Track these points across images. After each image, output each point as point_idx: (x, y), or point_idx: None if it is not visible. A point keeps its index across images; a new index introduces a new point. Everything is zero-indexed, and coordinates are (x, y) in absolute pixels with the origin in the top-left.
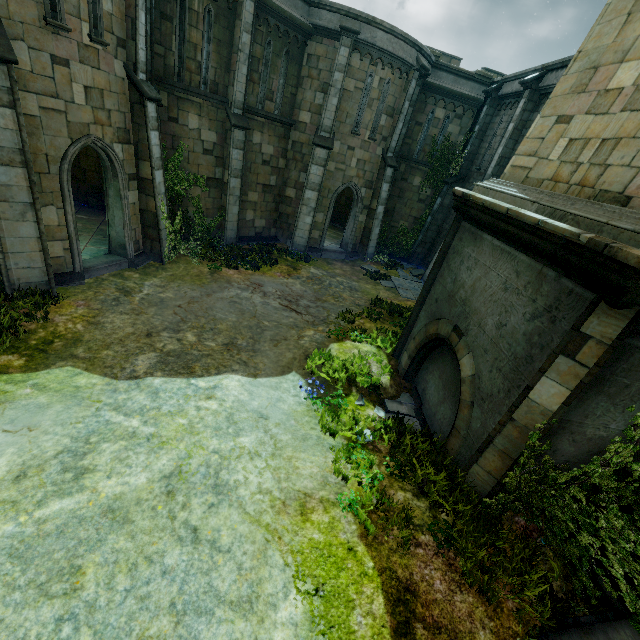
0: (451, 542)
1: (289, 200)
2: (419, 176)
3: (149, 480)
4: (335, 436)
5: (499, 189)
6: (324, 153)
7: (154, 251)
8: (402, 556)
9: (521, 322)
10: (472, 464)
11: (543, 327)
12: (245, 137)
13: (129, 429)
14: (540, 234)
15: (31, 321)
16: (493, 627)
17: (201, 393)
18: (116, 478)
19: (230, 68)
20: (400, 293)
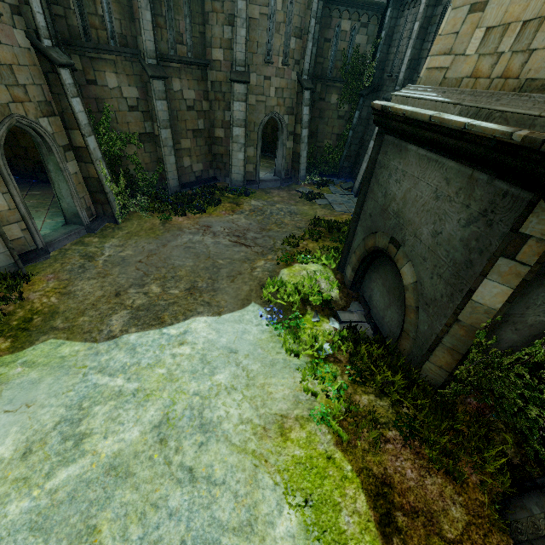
0: (415, 433)
1: (220, 140)
2: (335, 93)
3: (142, 433)
4: (299, 356)
5: (418, 96)
6: (243, 88)
7: (106, 214)
8: (375, 454)
9: (456, 229)
10: (424, 362)
11: (480, 232)
12: (165, 86)
13: (115, 389)
14: (468, 138)
15: (8, 303)
16: (462, 501)
17: (174, 341)
18: (112, 437)
19: (134, 17)
20: (335, 208)
